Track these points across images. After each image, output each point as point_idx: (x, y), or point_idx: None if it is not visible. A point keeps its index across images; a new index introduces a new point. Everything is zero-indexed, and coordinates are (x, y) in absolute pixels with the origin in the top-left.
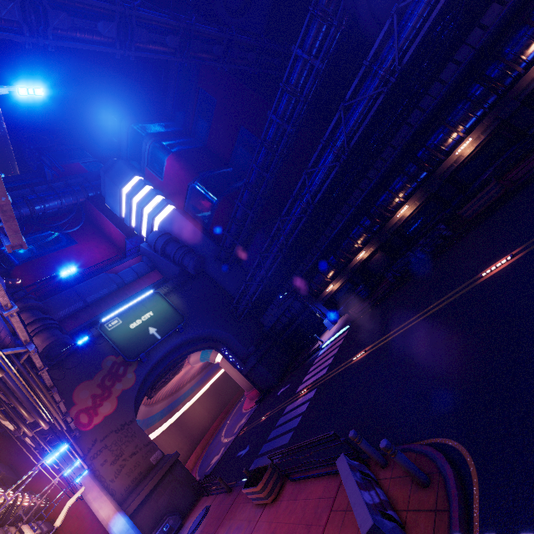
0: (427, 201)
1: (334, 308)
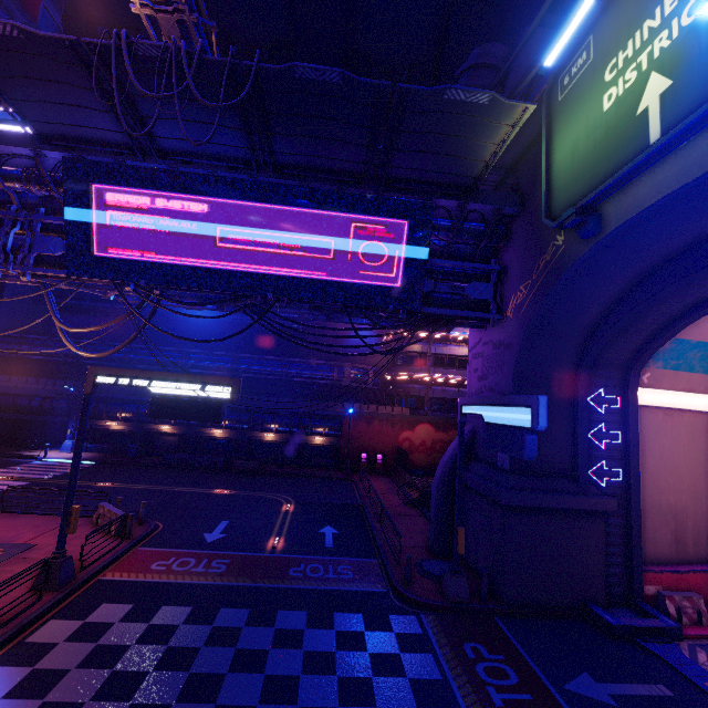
0: (232, 440)
1: (89, 439)
